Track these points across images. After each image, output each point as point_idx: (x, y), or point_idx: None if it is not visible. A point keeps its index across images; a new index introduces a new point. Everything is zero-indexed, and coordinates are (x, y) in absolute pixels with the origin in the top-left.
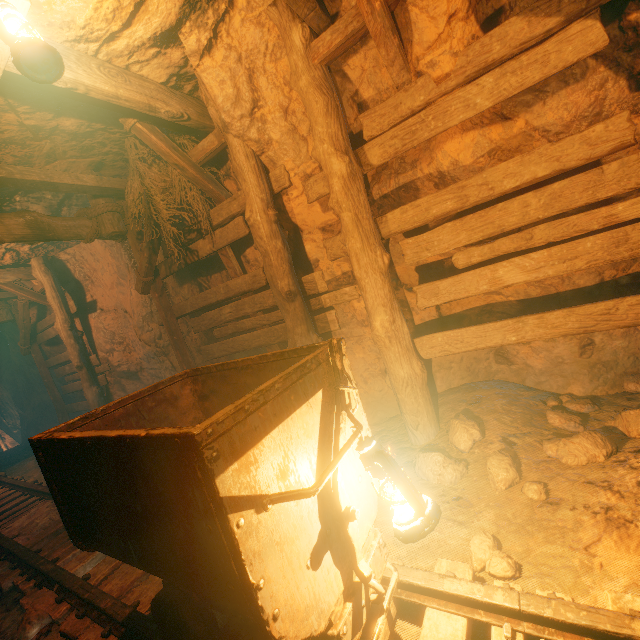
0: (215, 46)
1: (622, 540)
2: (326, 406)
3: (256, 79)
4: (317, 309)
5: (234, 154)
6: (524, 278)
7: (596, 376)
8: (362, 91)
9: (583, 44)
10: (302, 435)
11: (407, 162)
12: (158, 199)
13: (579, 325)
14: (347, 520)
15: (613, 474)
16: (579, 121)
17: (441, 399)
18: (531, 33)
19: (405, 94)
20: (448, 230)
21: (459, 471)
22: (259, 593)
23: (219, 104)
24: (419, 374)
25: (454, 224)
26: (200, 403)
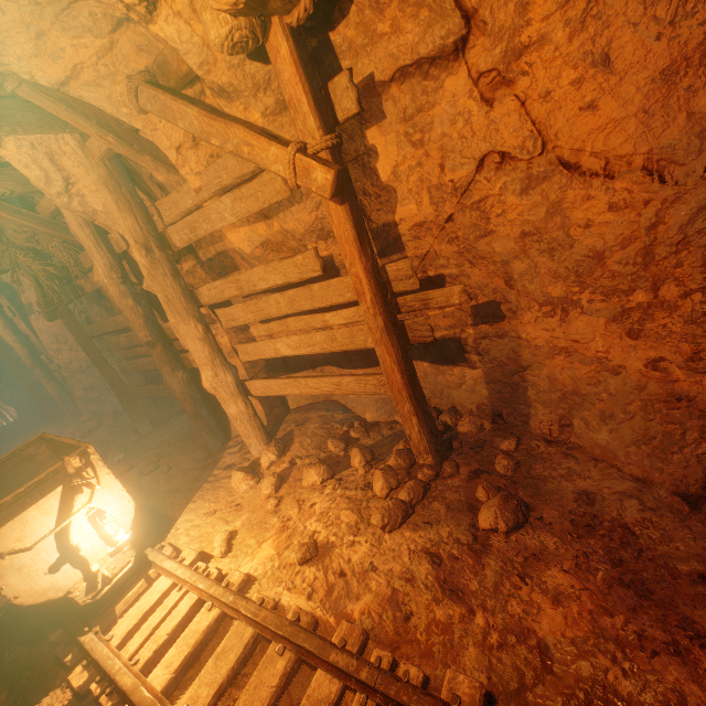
0: (3, 140)
1: (277, 539)
2: (68, 493)
3: (59, 160)
4: (181, 350)
5: (68, 223)
6: (292, 353)
7: (380, 408)
8: (156, 175)
9: (275, 191)
10: (40, 516)
11: (216, 236)
12: (20, 257)
13: (327, 390)
14: (78, 549)
15: (311, 496)
16: (310, 234)
17: (288, 417)
18: (242, 171)
19: (179, 195)
20: (240, 309)
21: (250, 485)
22: (3, 591)
23: (34, 183)
24: (245, 411)
25: (242, 305)
26: (57, 455)
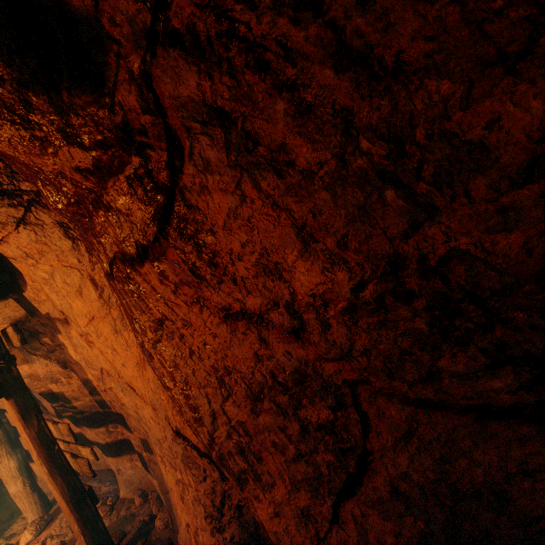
0: None
1: None
2: None
3: None
4: None
5: None
6: None
7: (127, 486)
8: None
9: None
10: None
11: None
12: None
13: None
14: None
15: None
16: (46, 379)
17: None
18: None
19: None
20: None
21: None
22: None
23: None
24: (23, 490)
25: None
26: None
